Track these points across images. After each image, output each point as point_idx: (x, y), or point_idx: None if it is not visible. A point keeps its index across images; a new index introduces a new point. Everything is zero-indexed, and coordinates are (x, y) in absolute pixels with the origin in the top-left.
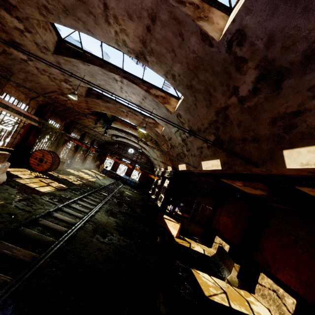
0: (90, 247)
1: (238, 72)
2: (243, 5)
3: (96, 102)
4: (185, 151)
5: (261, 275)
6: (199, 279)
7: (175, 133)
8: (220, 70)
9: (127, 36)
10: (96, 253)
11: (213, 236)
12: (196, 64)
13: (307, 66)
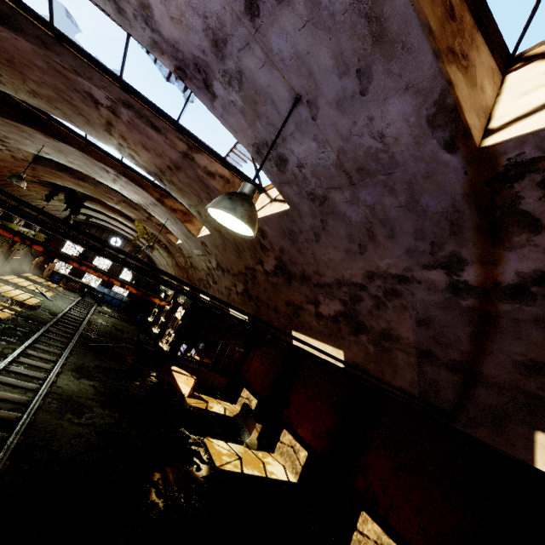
0: (62, 435)
1: (263, 252)
2: (263, 218)
3: (56, 173)
4: (211, 282)
5: (284, 432)
6: (211, 449)
7: (198, 255)
8: (248, 240)
9: (137, 155)
10: (73, 442)
11: (241, 388)
12: None
13: (303, 281)
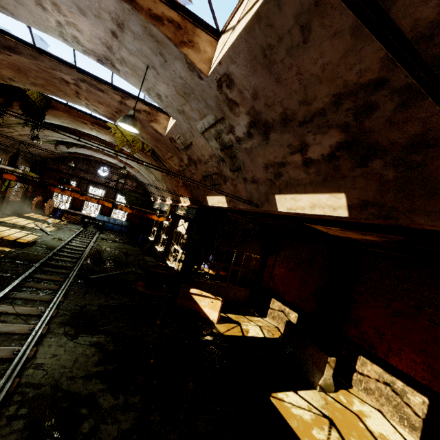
0: None
1: None
2: None
3: None
4: (228, 171)
5: (361, 360)
6: (291, 421)
7: (204, 131)
8: None
9: None
10: None
11: (267, 299)
12: None
13: None
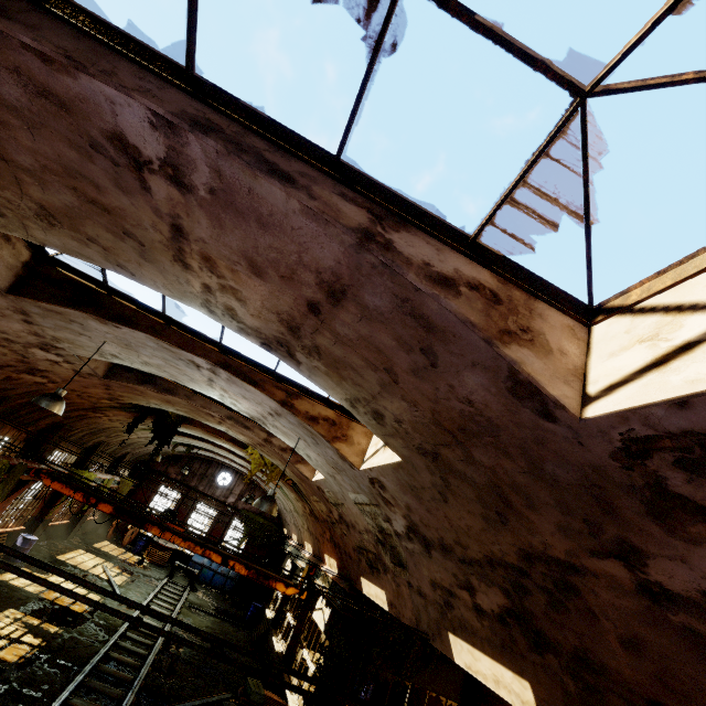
0: None
1: (656, 522)
2: None
3: (135, 388)
4: (388, 559)
5: None
6: None
7: (358, 503)
8: (570, 479)
9: (240, 301)
10: None
11: None
12: (467, 425)
13: None
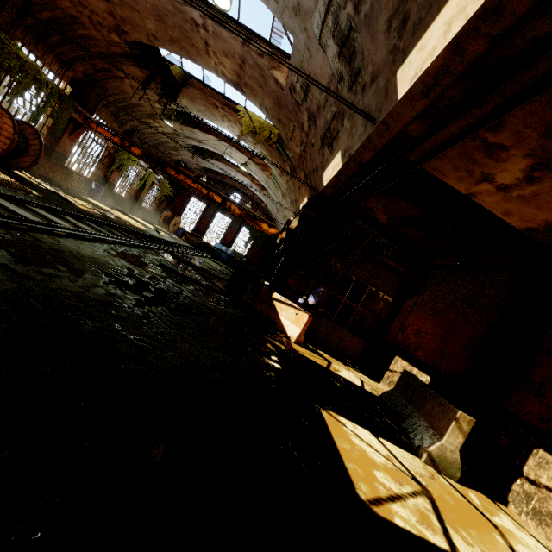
0: None
1: None
2: None
3: None
4: (346, 94)
5: (537, 457)
6: (340, 440)
7: (321, 32)
8: None
9: None
10: None
11: (388, 358)
12: None
13: None
